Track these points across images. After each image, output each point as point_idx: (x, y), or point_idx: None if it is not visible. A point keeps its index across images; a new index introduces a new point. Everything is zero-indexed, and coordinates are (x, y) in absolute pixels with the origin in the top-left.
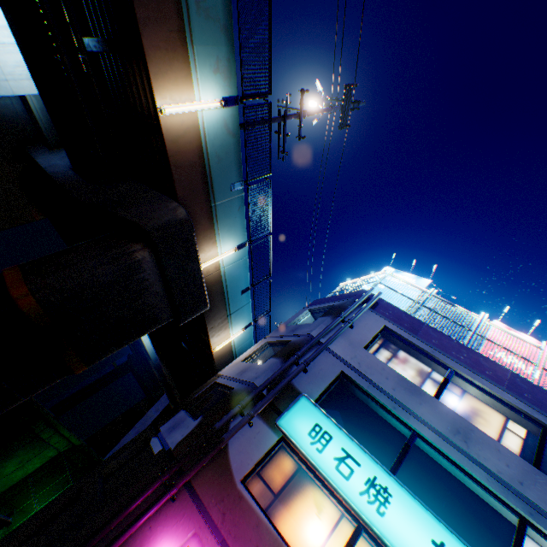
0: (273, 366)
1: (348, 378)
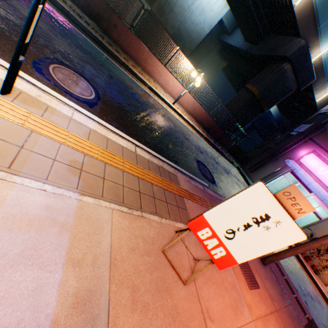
0: None
1: None
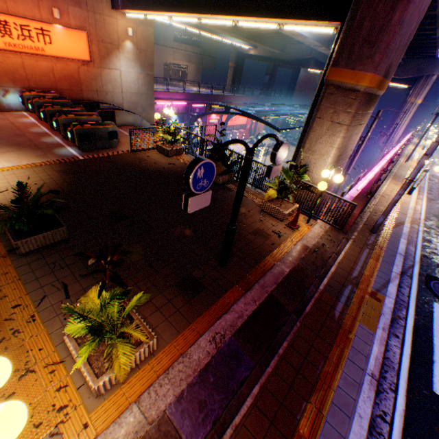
0: None
1: None
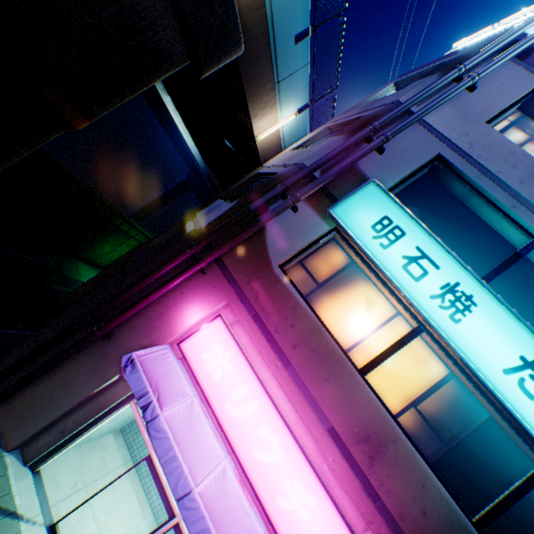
0: (333, 144)
1: (445, 165)
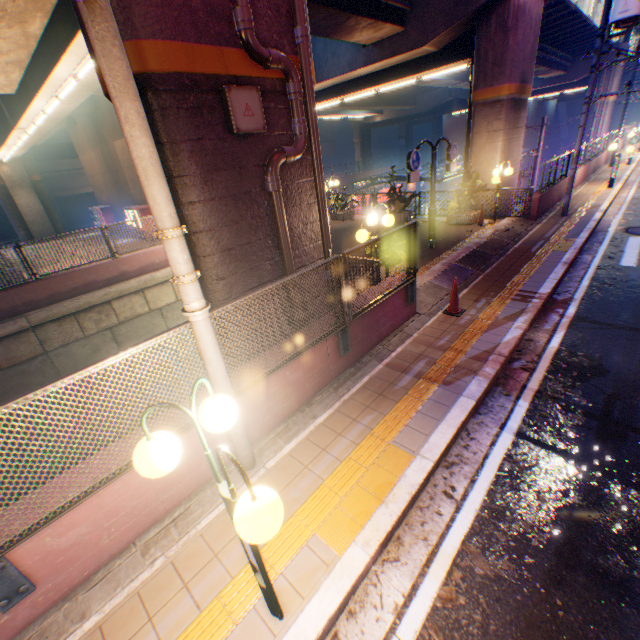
0: None
1: None
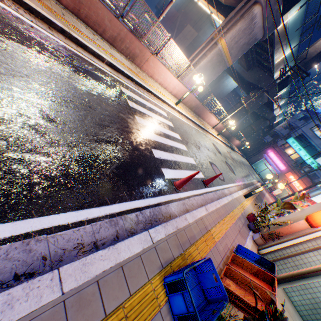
0: (287, 131)
1: (302, 134)
